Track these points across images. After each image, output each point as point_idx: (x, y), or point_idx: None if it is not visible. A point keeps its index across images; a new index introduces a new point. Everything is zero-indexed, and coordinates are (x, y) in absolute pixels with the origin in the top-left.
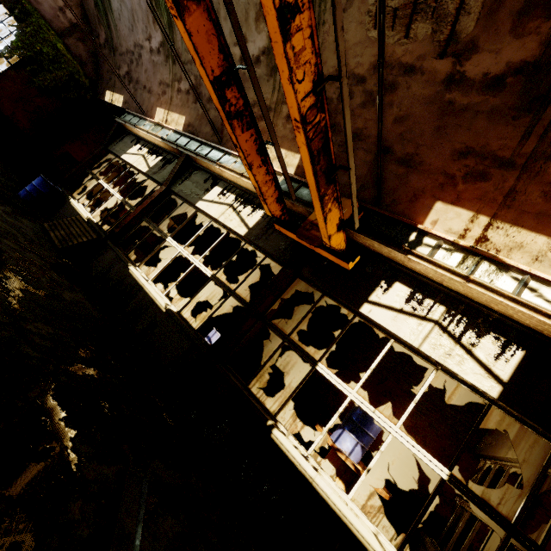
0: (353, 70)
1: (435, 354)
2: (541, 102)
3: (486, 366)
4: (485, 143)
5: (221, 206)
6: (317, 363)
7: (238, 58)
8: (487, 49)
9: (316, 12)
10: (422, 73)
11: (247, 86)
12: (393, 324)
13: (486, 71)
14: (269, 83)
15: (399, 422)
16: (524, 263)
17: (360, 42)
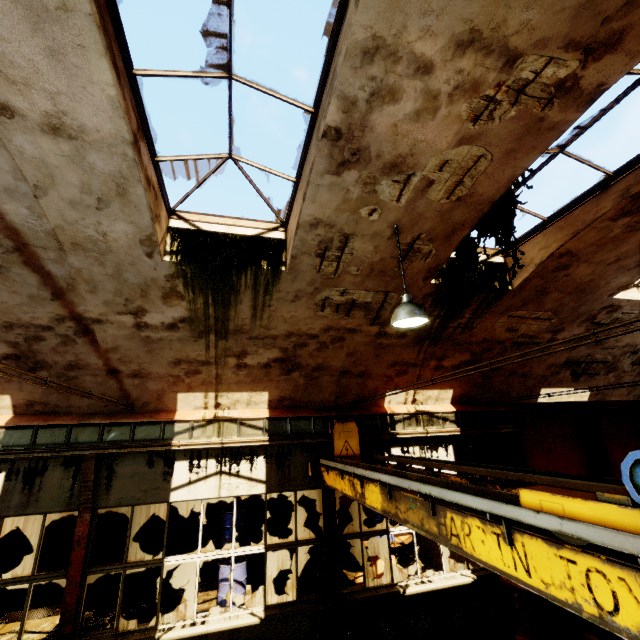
0: (306, 331)
1: None
2: (423, 340)
3: None
4: (402, 358)
5: (209, 480)
6: (389, 531)
7: (132, 325)
8: None
9: (260, 299)
10: (361, 332)
11: (157, 347)
12: None
13: (397, 330)
14: (197, 342)
15: None
16: (433, 403)
17: (309, 317)
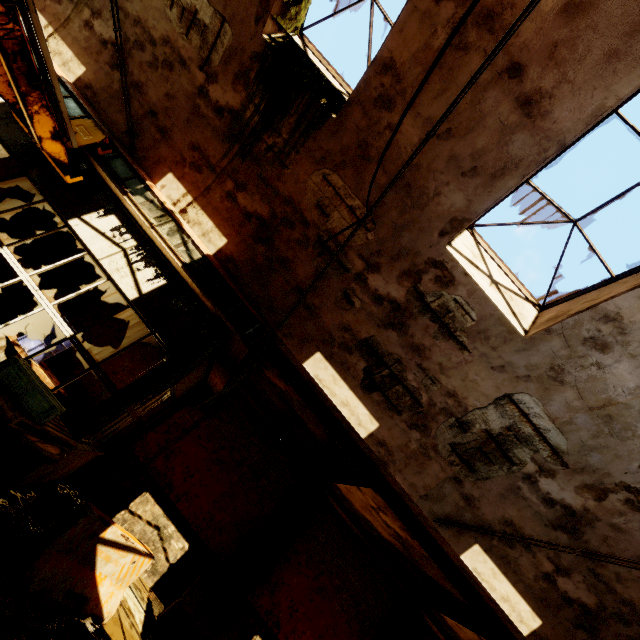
0: (150, 28)
1: (109, 267)
2: (235, 139)
3: (138, 283)
4: (207, 148)
5: None
6: (2, 246)
7: None
8: (221, 85)
9: None
10: (189, 72)
11: None
12: (91, 240)
13: (218, 99)
14: None
15: (56, 302)
16: (198, 235)
17: (160, 10)
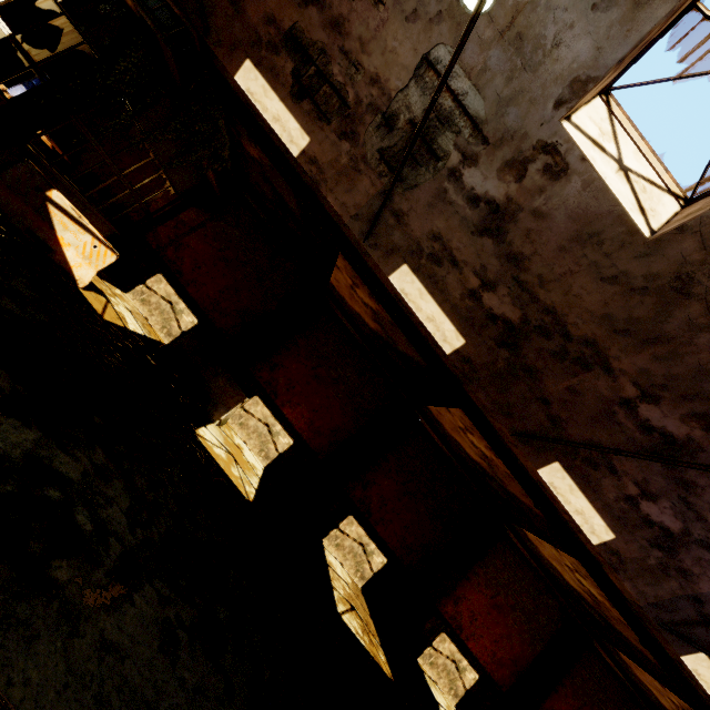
0: None
1: None
2: None
3: None
4: None
5: None
6: None
7: None
8: None
9: None
10: None
11: None
12: None
13: None
14: None
15: None
16: None
17: None
